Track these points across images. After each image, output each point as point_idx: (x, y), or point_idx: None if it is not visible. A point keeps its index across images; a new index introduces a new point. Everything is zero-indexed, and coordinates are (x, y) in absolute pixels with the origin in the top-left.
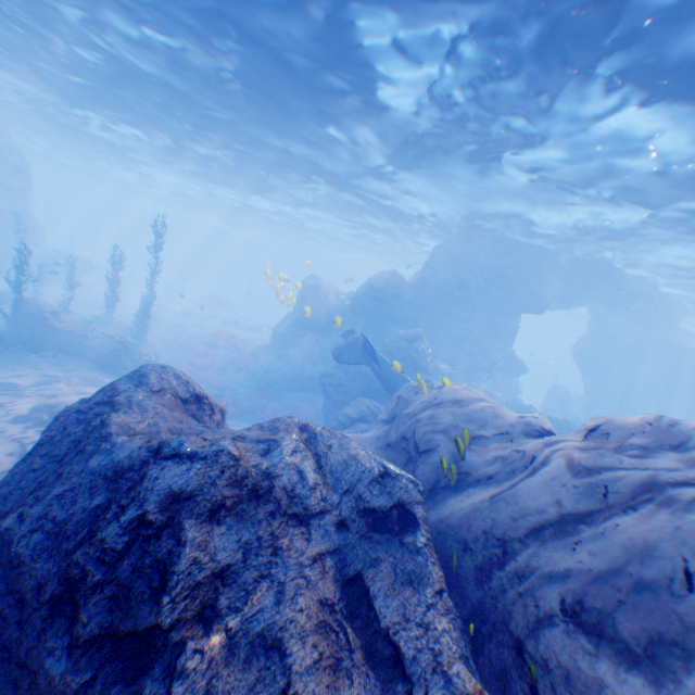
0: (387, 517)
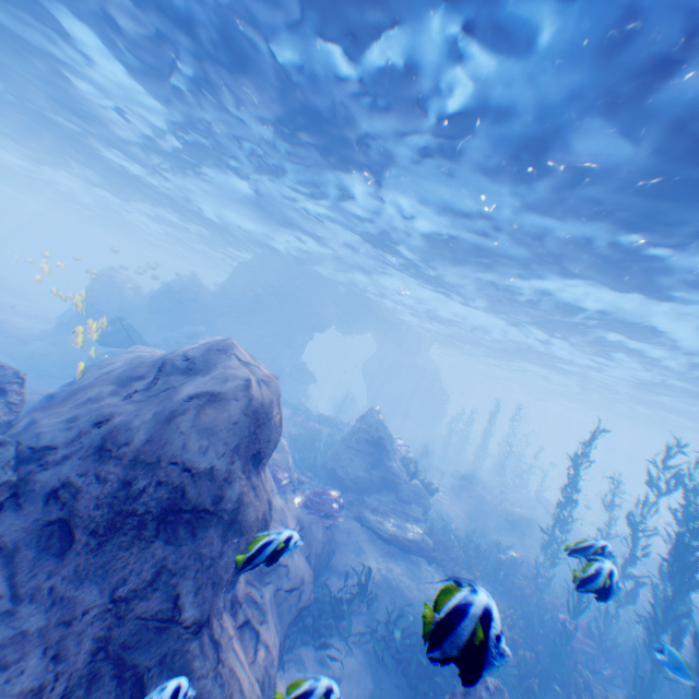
0: None
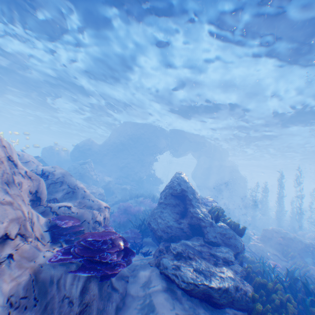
0: None
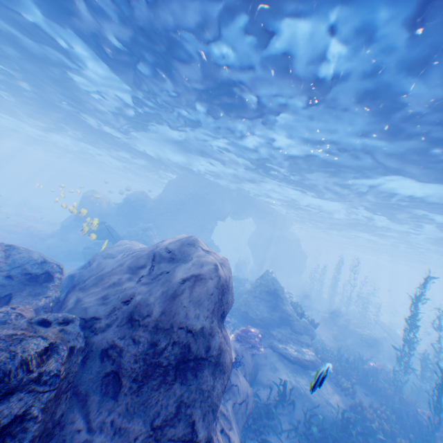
0: (38, 276)
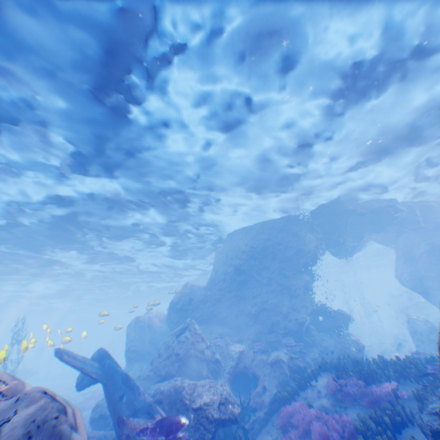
0: None
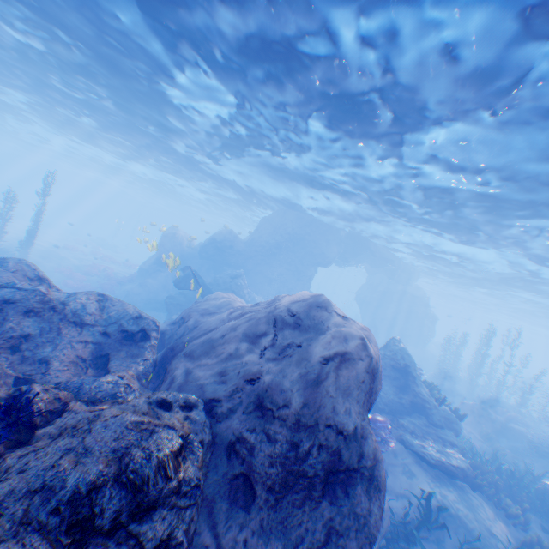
0: (134, 334)
